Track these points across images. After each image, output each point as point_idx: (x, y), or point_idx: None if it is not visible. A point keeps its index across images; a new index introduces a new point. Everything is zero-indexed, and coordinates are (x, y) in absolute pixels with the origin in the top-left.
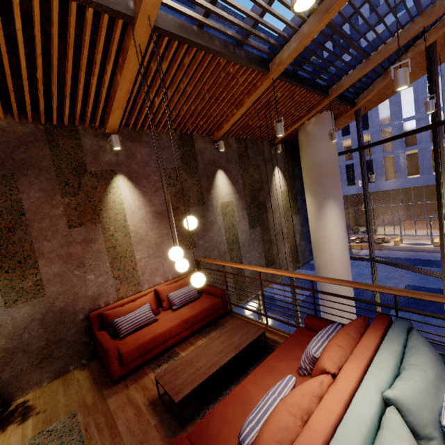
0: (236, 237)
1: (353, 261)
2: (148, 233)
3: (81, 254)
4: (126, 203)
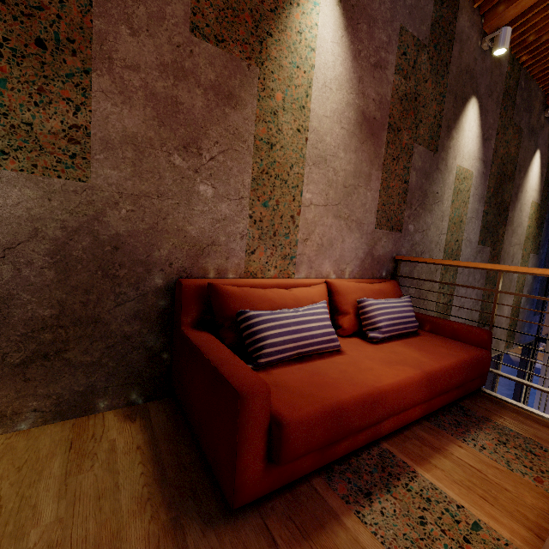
0: (457, 247)
1: (513, 369)
2: (337, 154)
3: (200, 120)
4: (320, 55)
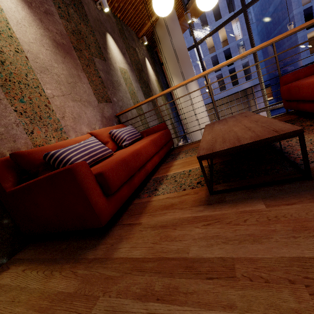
0: None
1: None
2: (53, 65)
3: None
4: (3, 2)
